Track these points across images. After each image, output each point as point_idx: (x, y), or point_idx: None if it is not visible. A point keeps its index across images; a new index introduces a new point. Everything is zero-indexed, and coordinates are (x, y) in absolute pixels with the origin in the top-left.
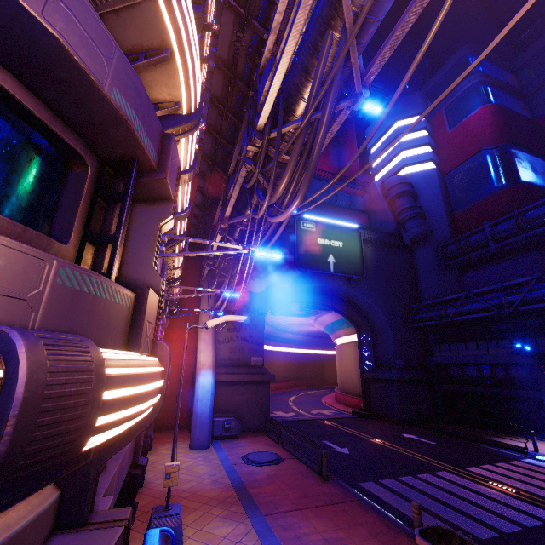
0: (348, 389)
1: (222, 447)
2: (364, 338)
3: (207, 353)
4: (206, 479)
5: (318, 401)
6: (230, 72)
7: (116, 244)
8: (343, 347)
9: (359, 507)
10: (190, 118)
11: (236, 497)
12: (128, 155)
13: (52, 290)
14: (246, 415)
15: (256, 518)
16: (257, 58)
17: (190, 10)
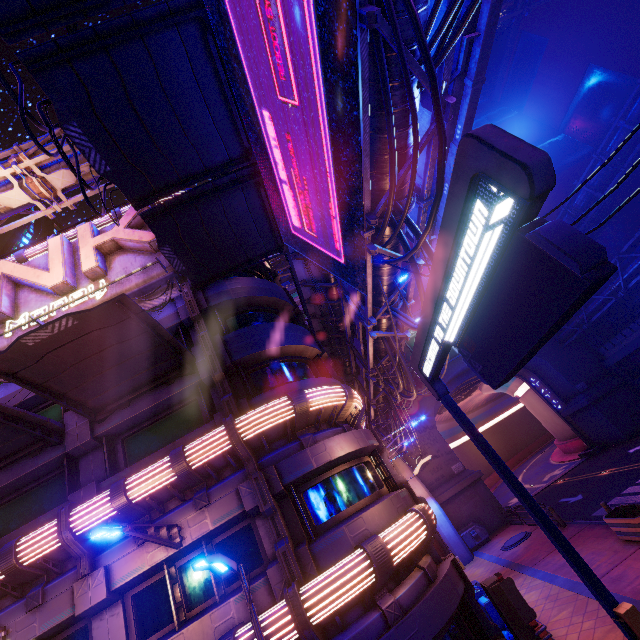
0: (563, 435)
1: (482, 552)
2: (533, 382)
3: (418, 487)
4: (485, 574)
5: (546, 465)
6: (326, 334)
7: (392, 478)
8: (525, 398)
9: (589, 528)
10: (363, 409)
11: (510, 570)
12: (373, 449)
13: (402, 499)
14: (483, 517)
15: (527, 570)
16: (338, 324)
17: (354, 392)
